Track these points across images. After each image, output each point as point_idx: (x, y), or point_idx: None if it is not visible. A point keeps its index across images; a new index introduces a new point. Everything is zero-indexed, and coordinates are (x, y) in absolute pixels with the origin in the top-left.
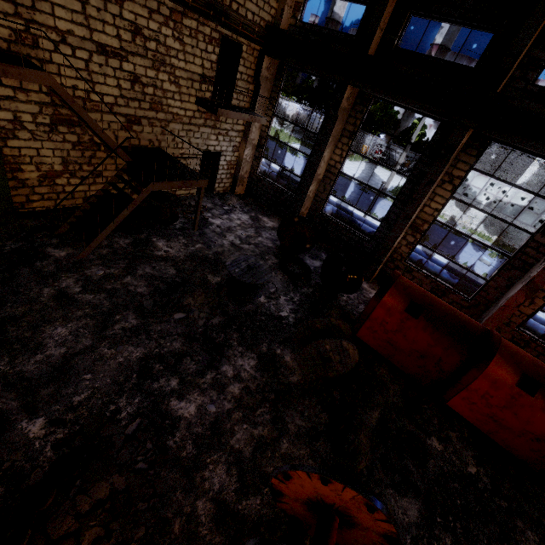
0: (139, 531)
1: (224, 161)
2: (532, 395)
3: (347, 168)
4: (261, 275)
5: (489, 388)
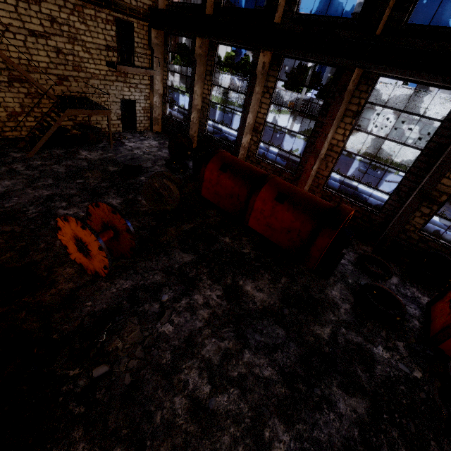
0: (22, 243)
1: (139, 107)
2: (282, 203)
3: (269, 119)
4: (138, 162)
5: (262, 206)
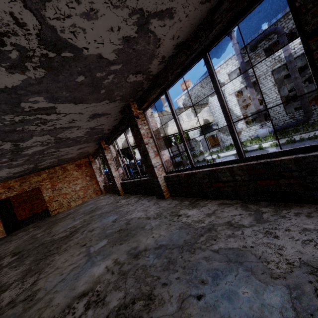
0: None
1: None
2: None
3: None
4: None
5: None
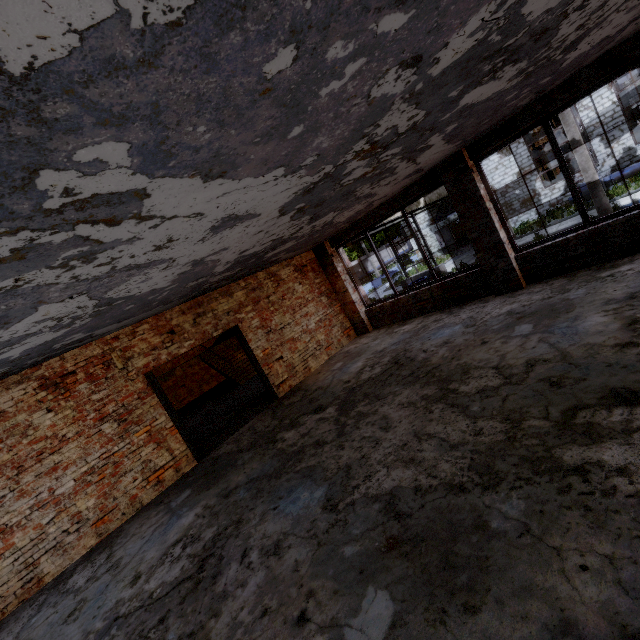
0: None
1: None
2: None
3: None
4: None
5: None
